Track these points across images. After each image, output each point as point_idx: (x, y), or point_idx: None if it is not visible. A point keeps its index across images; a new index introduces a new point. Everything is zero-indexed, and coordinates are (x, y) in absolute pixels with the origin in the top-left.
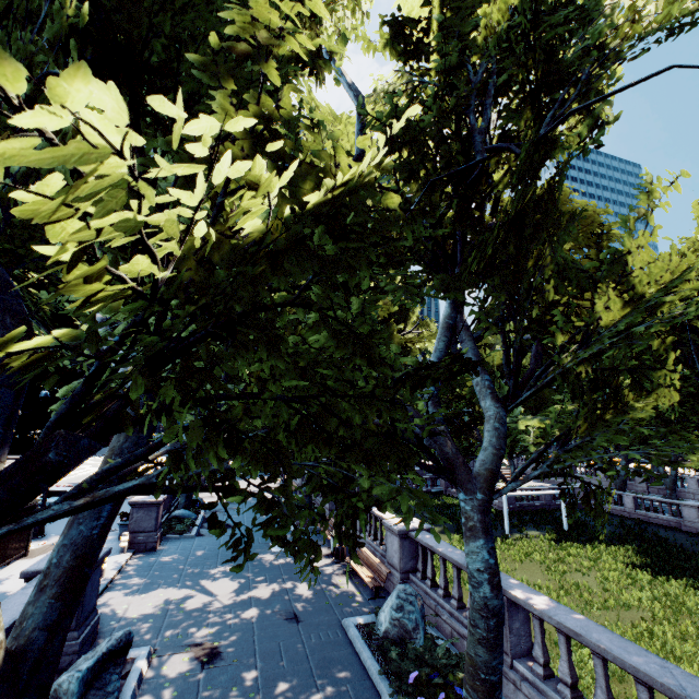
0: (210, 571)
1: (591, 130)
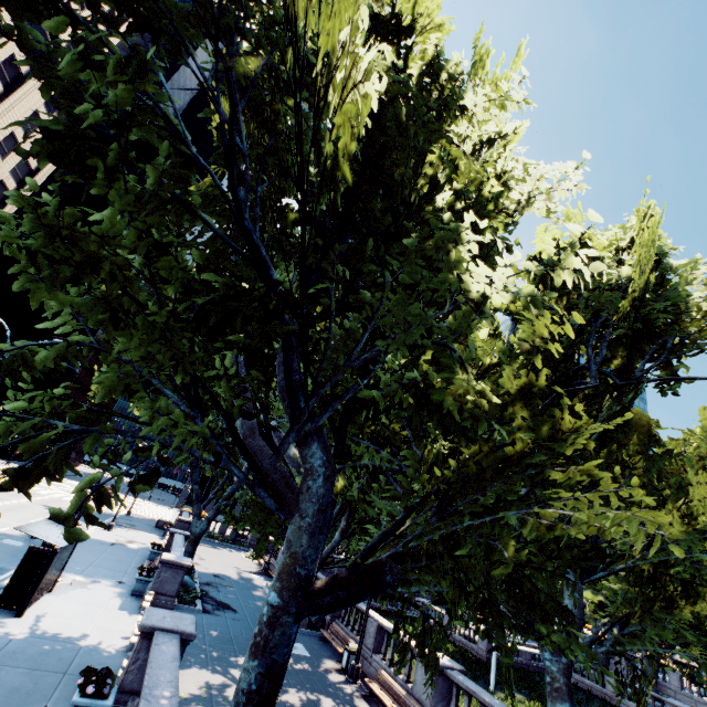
0: (233, 659)
1: (668, 380)
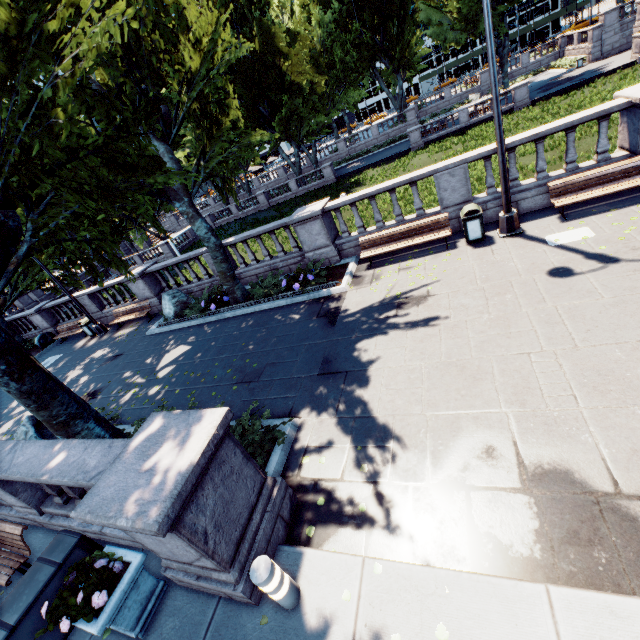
0: (6, 411)
1: None
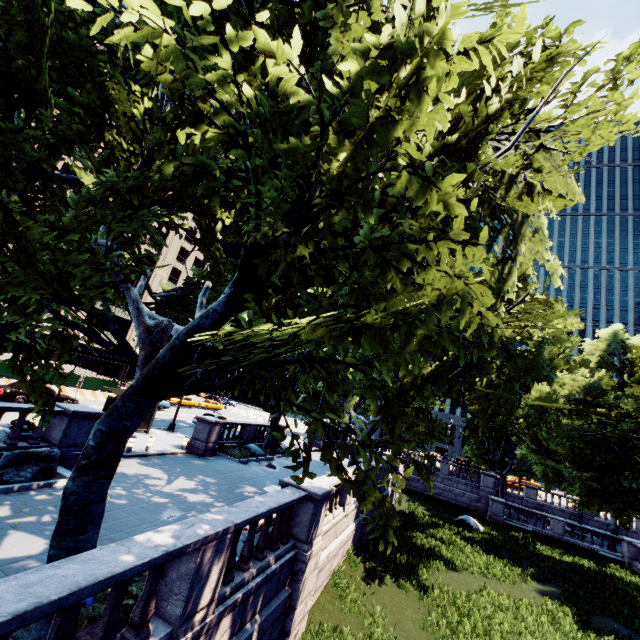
0: (199, 476)
1: None
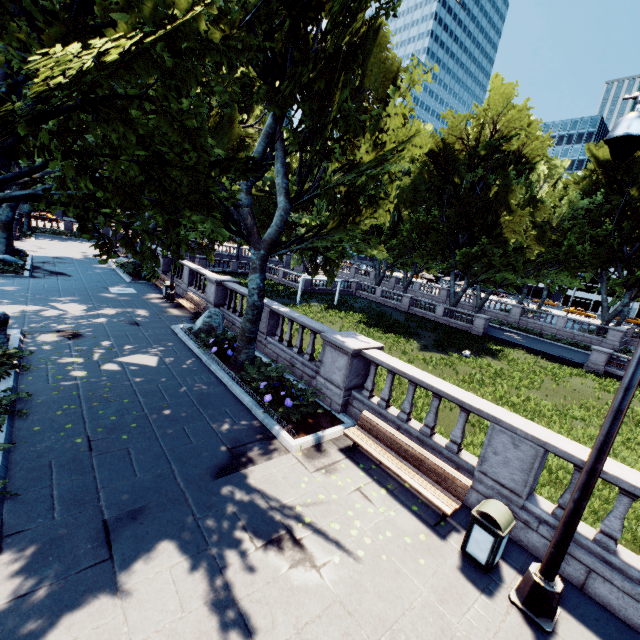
0: (55, 299)
1: None
